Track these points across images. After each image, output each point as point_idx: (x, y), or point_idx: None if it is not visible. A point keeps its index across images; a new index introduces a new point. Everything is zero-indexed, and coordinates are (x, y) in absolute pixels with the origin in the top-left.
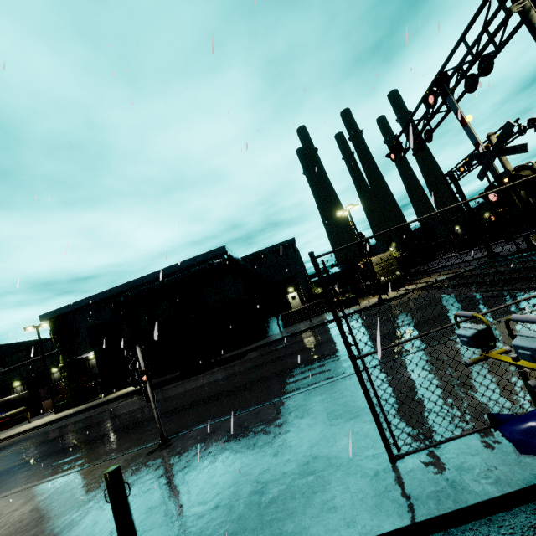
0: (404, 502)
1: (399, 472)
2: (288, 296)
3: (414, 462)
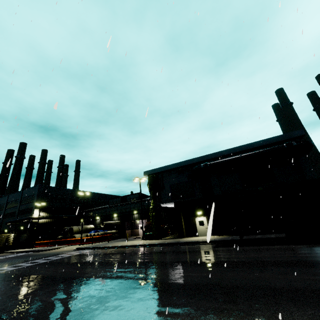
0: None
1: None
2: None
3: None
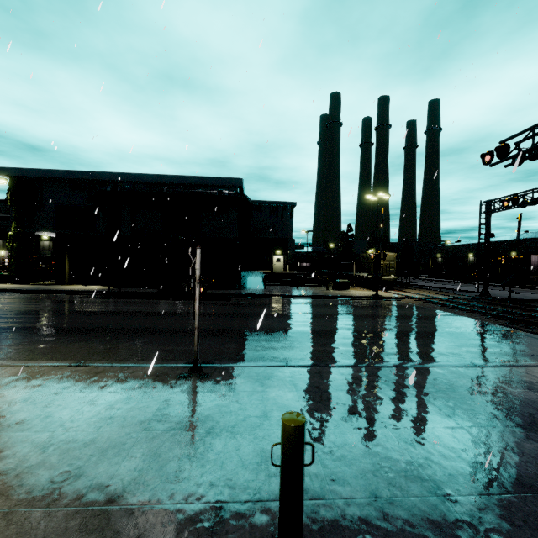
0: None
1: None
2: (274, 256)
3: None
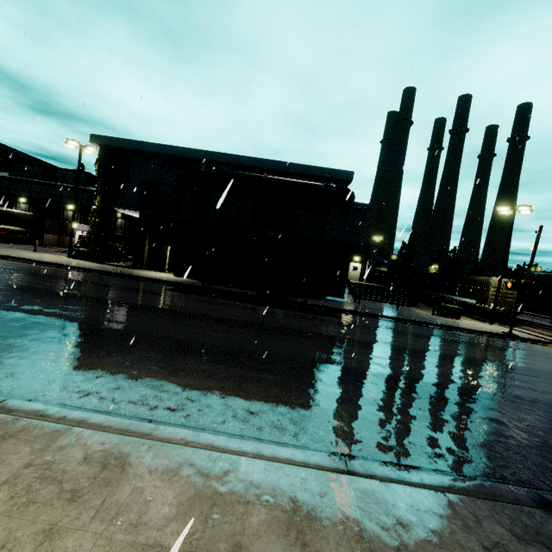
0: None
1: None
2: (351, 263)
3: None
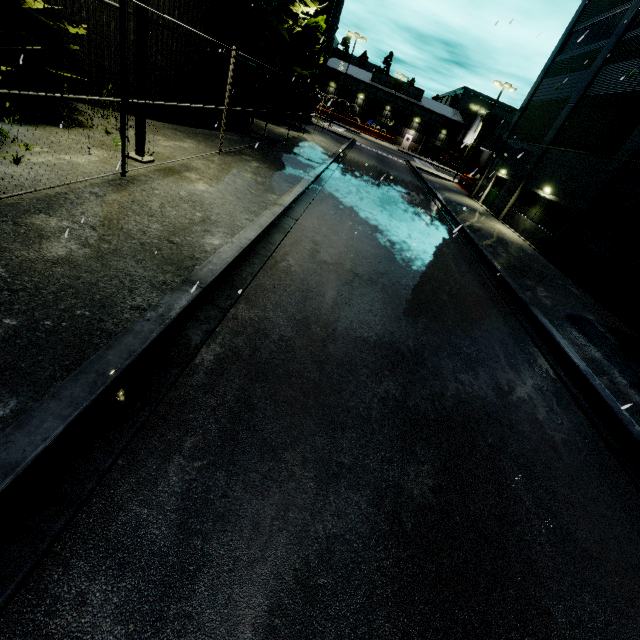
0: None
1: None
2: None
3: None
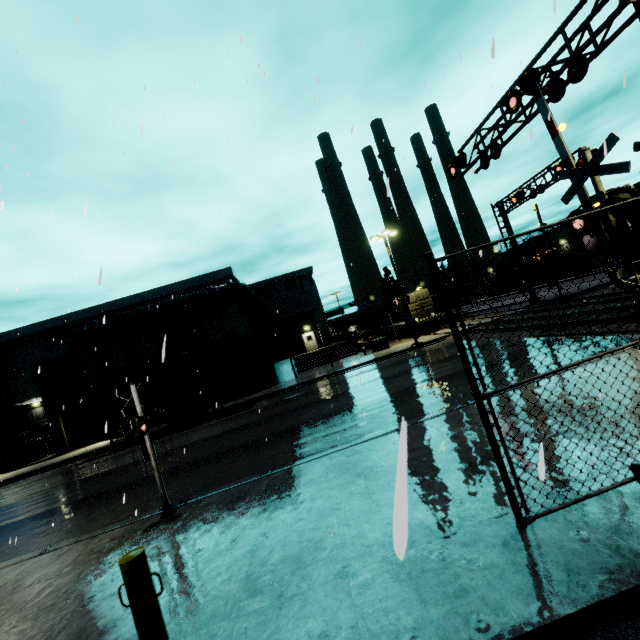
0: (562, 577)
1: (537, 540)
2: (303, 335)
3: (551, 526)
